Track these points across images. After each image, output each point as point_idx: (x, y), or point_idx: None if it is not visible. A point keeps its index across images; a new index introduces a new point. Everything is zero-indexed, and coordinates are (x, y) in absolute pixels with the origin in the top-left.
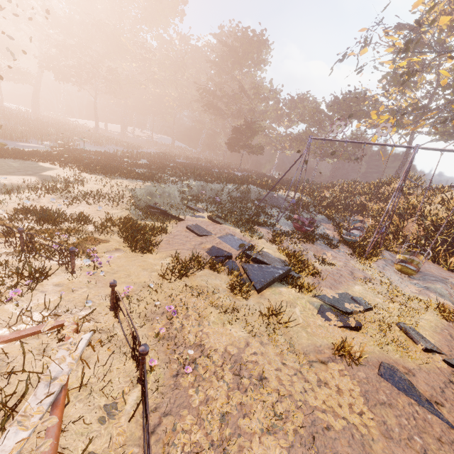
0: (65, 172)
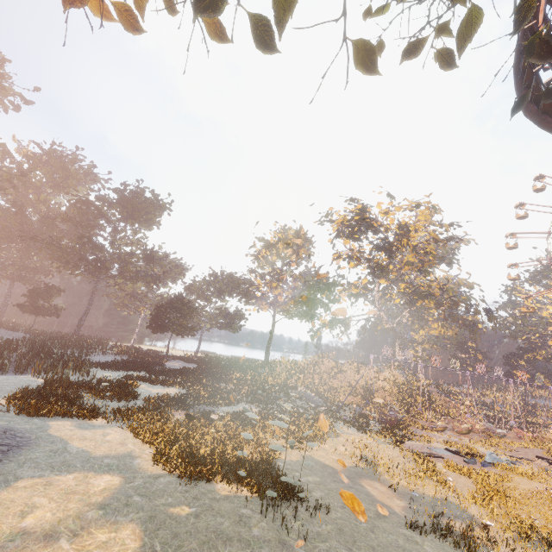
0: (324, 454)
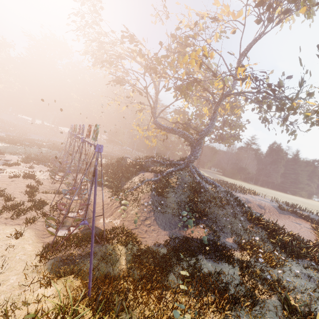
0: None
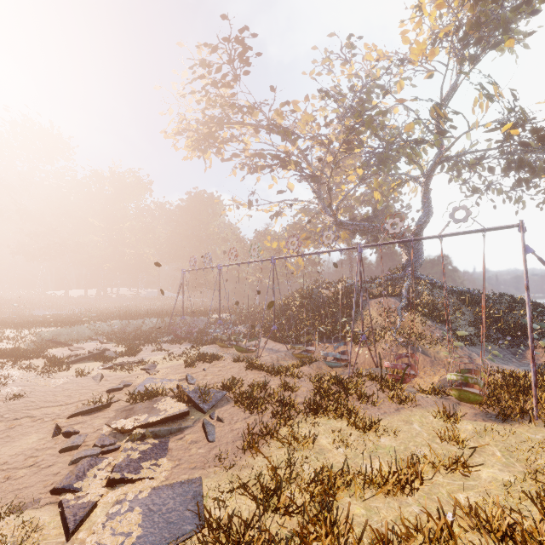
0: None
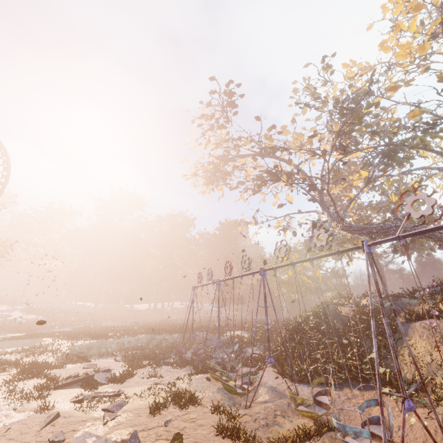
0: (51, 341)
